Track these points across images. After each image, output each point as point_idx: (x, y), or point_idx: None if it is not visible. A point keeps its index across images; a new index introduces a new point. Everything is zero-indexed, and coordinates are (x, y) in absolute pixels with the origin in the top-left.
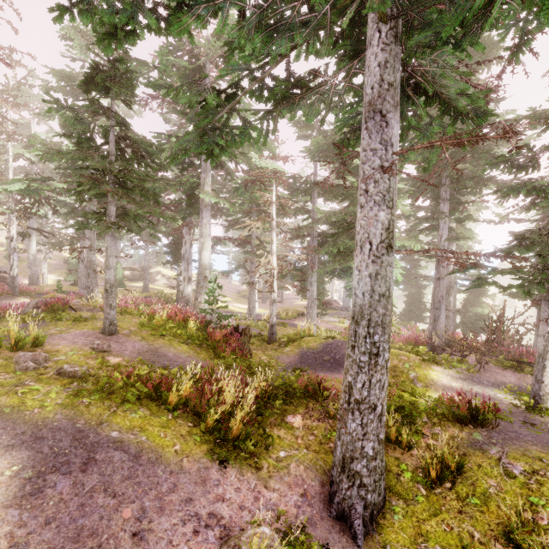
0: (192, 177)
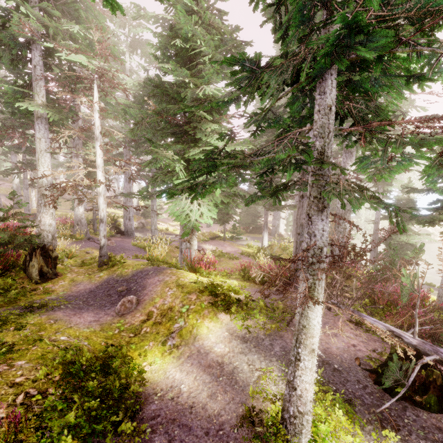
0: (18, 86)
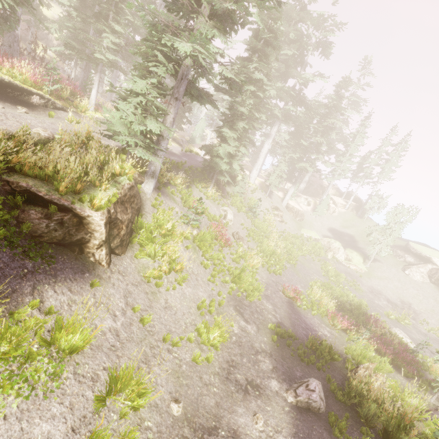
0: None
